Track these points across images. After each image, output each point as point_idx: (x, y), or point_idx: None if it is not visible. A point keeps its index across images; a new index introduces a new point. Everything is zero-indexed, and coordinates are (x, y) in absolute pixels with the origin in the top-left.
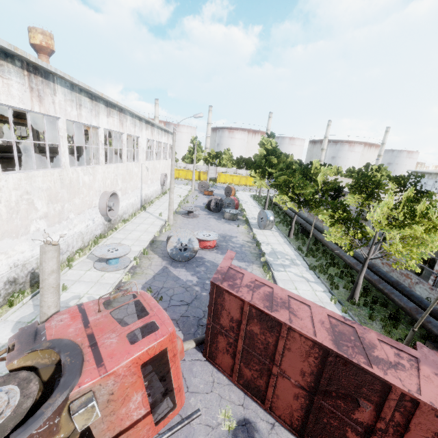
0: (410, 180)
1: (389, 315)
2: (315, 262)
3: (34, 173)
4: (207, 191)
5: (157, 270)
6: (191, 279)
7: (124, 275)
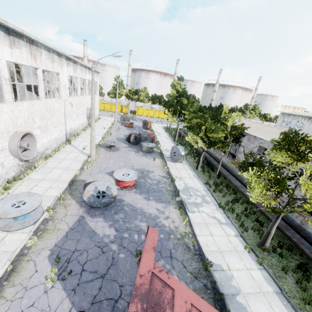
0: (279, 119)
1: (298, 265)
2: (221, 198)
3: None
4: (128, 123)
5: (72, 223)
6: (108, 233)
7: (30, 235)
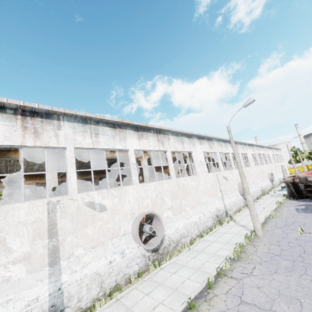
0: None
1: None
2: None
3: (257, 166)
4: None
5: None
6: None
7: None
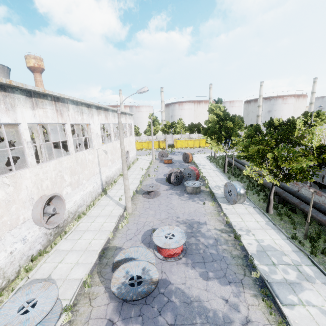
0: None
1: None
2: None
3: None
4: (167, 160)
5: None
6: None
7: None
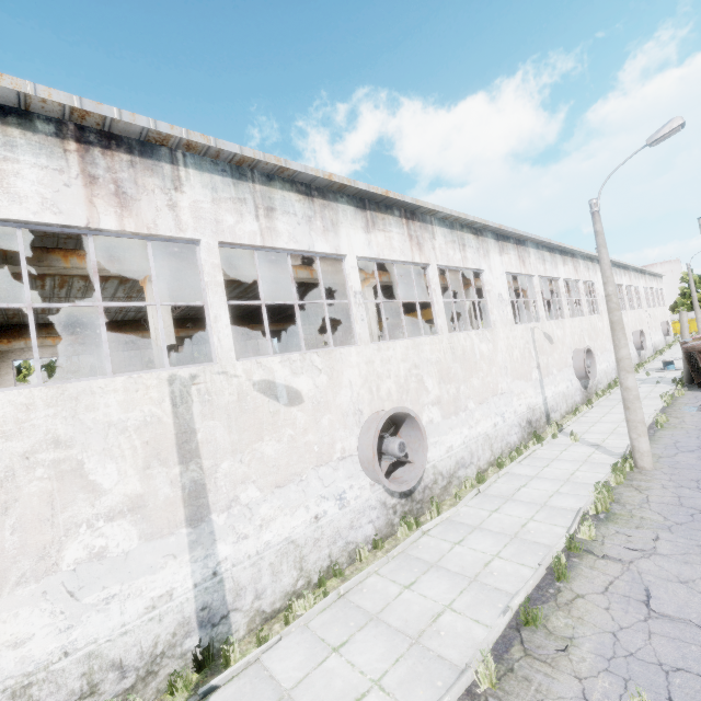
0: None
1: None
2: None
3: None
4: None
5: None
6: None
7: None
